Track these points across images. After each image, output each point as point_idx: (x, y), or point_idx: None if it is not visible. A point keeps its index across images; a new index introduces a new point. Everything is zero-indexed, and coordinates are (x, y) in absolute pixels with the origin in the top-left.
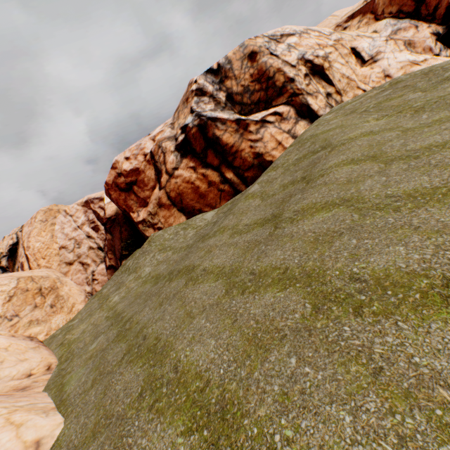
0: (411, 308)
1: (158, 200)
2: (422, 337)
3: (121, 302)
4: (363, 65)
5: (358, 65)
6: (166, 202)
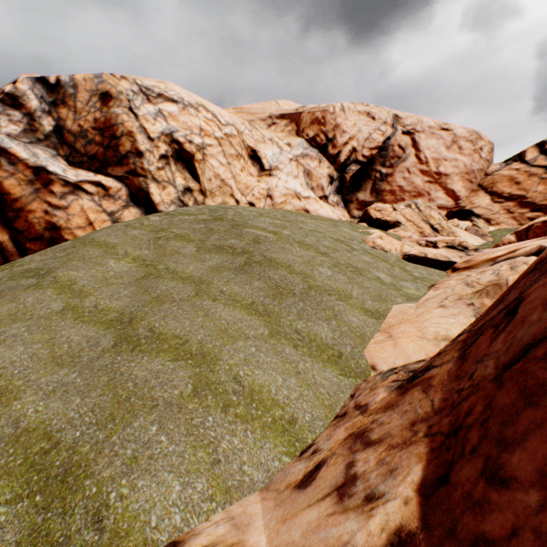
0: None
1: None
2: None
3: None
4: (262, 172)
5: (257, 170)
6: None
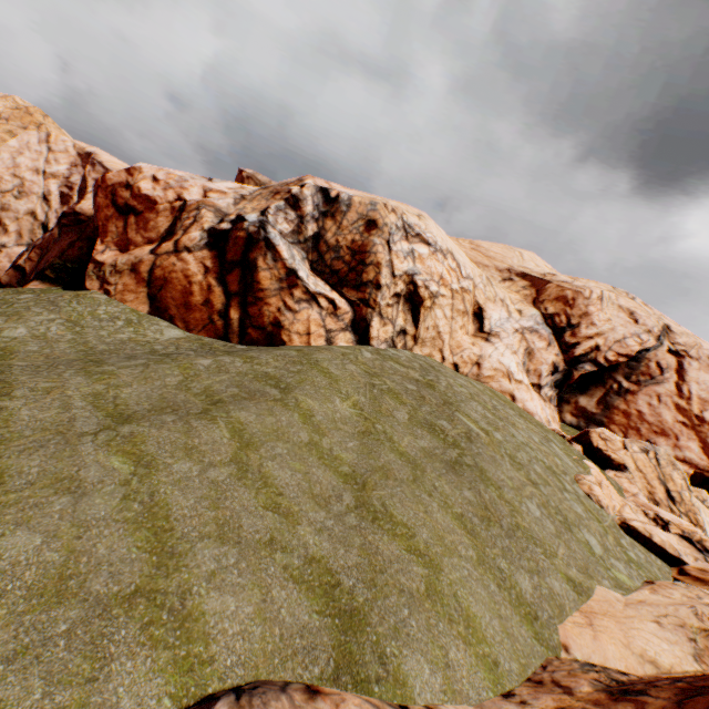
0: None
1: (139, 261)
2: None
3: None
4: (479, 332)
5: (474, 328)
6: (143, 273)
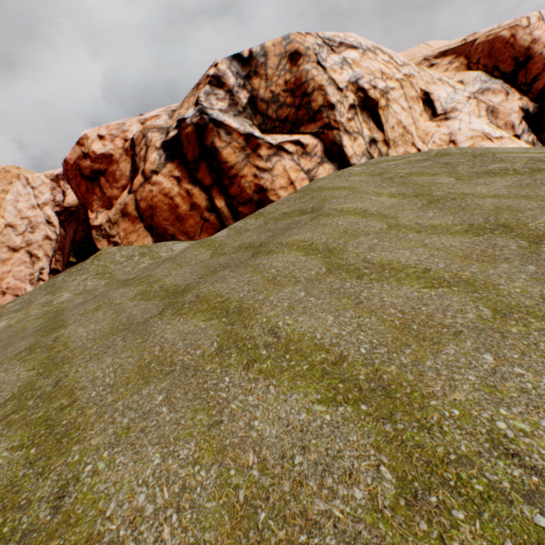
0: None
1: (124, 205)
2: None
3: None
4: (434, 118)
5: (427, 117)
6: (132, 212)
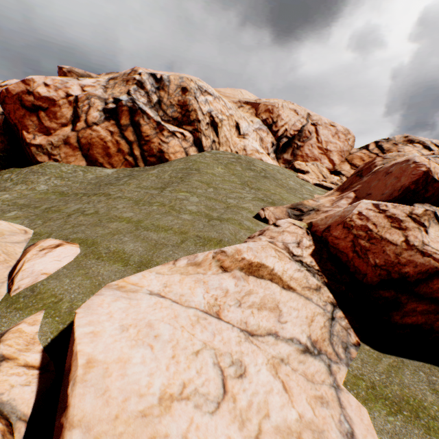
0: (189, 213)
1: (67, 137)
2: (188, 216)
3: (20, 200)
4: (239, 135)
5: (237, 134)
6: (74, 143)
